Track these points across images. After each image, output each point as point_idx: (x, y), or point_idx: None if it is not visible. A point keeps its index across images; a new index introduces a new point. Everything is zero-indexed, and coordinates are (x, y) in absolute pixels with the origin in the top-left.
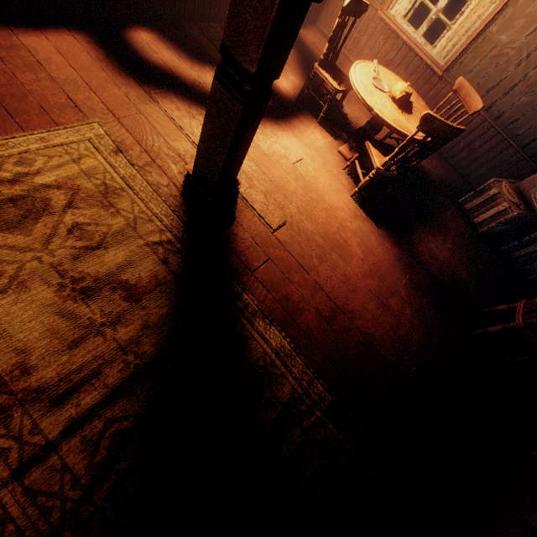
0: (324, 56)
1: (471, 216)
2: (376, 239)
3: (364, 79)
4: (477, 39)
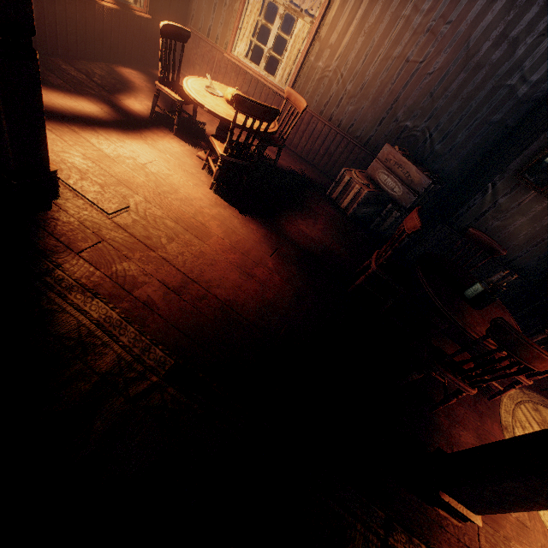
0: (161, 74)
1: (339, 204)
2: (239, 222)
3: (198, 87)
4: (303, 68)
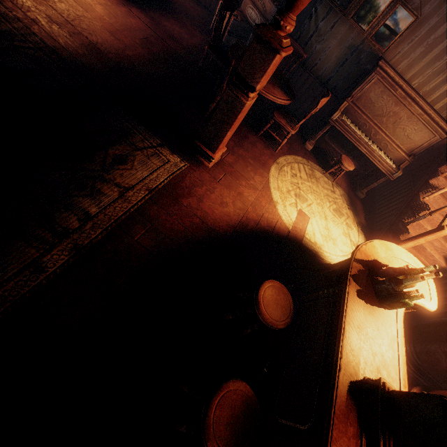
0: None
1: None
2: (121, 14)
3: None
4: None
